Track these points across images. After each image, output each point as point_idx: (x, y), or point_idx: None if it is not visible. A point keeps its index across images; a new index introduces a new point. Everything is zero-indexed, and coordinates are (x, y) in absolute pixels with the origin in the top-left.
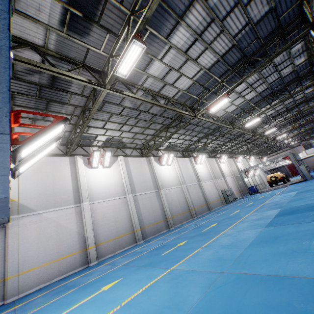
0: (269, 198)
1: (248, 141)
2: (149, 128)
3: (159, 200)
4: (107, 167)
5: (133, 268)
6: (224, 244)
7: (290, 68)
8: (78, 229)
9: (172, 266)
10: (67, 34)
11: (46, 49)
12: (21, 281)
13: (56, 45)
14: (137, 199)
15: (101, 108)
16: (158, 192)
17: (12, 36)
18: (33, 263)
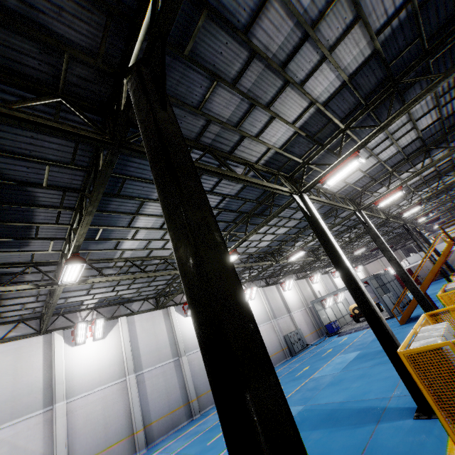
0: (326, 363)
1: None
2: (155, 281)
3: (179, 374)
4: (99, 338)
5: None
6: None
7: (317, 205)
8: (44, 447)
9: None
10: (2, 251)
11: None
12: None
13: None
14: (143, 379)
15: None
16: (178, 361)
17: None
18: None
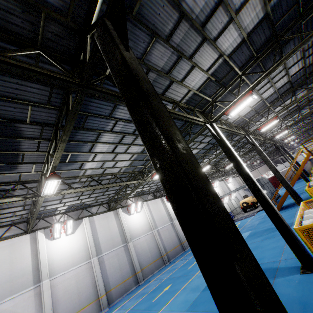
0: None
1: None
2: (108, 191)
3: (128, 255)
4: (70, 233)
5: None
6: None
7: None
8: (36, 312)
9: None
10: None
11: None
12: None
13: None
14: (103, 260)
15: None
16: (126, 246)
17: None
18: None
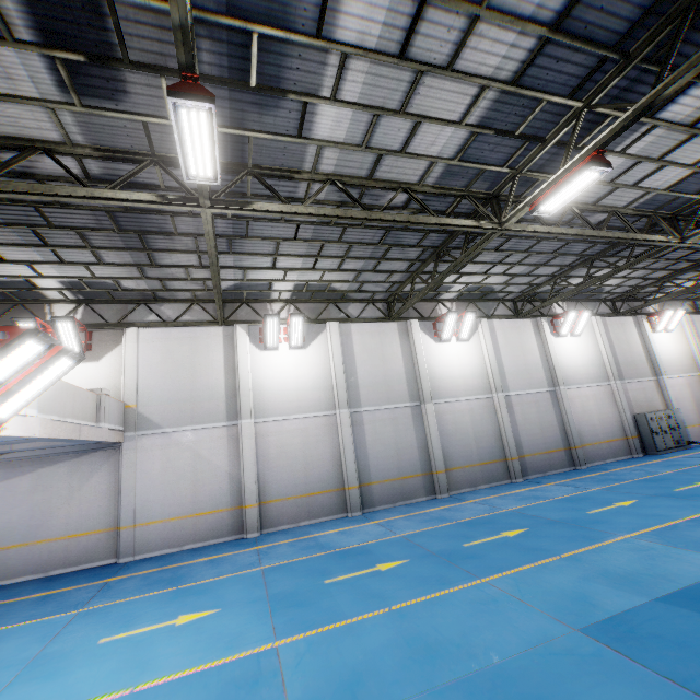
0: None
1: None
2: (387, 259)
3: (419, 428)
4: (298, 347)
5: (257, 592)
6: (430, 631)
7: None
8: (230, 468)
9: (288, 634)
10: (87, 106)
11: (73, 146)
12: (138, 537)
13: (85, 133)
14: (360, 420)
15: (247, 232)
16: (418, 408)
17: (6, 140)
18: (155, 513)
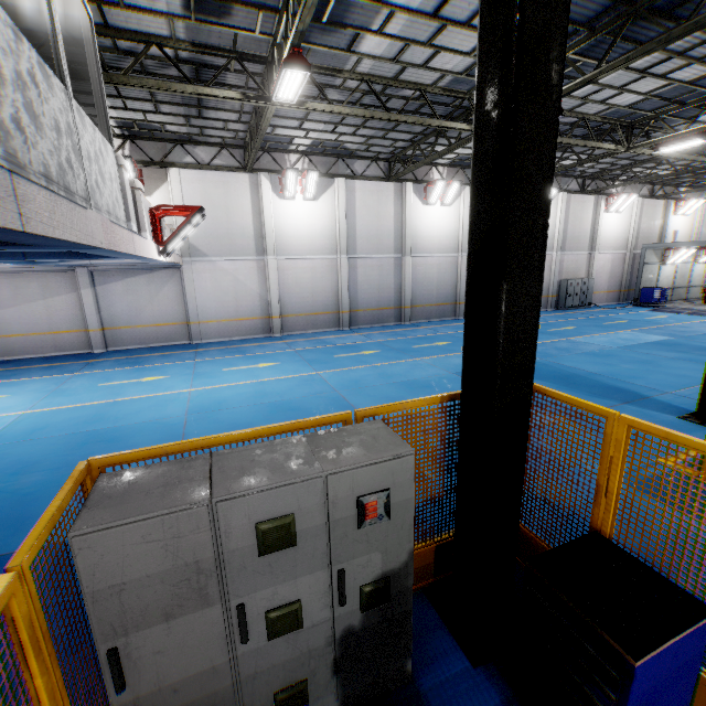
0: (604, 333)
1: None
2: (396, 131)
3: (398, 275)
4: (311, 199)
5: (297, 358)
6: (389, 372)
7: None
8: (260, 291)
9: (322, 371)
10: (198, 21)
11: (176, 42)
12: (202, 330)
13: (188, 34)
14: (355, 265)
15: None
16: (400, 259)
17: (129, 34)
18: (212, 315)
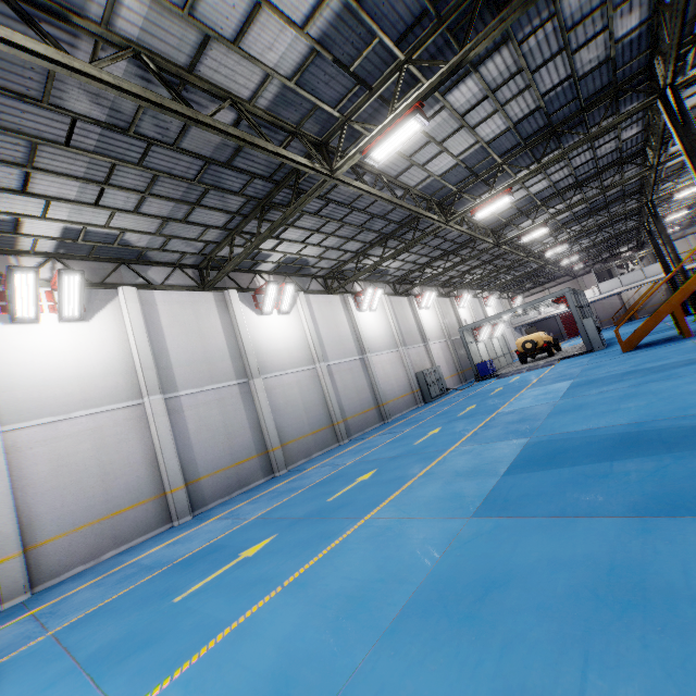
0: (511, 398)
1: (484, 257)
2: (203, 206)
3: (249, 406)
4: (74, 318)
5: (54, 668)
6: (343, 583)
7: (600, 49)
8: None
9: (140, 692)
10: None
11: None
12: None
13: None
14: (179, 407)
15: None
16: (246, 385)
17: None
18: None
